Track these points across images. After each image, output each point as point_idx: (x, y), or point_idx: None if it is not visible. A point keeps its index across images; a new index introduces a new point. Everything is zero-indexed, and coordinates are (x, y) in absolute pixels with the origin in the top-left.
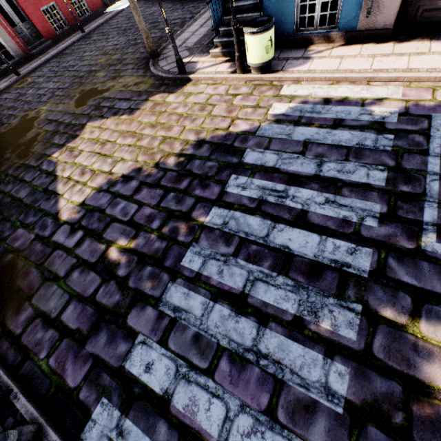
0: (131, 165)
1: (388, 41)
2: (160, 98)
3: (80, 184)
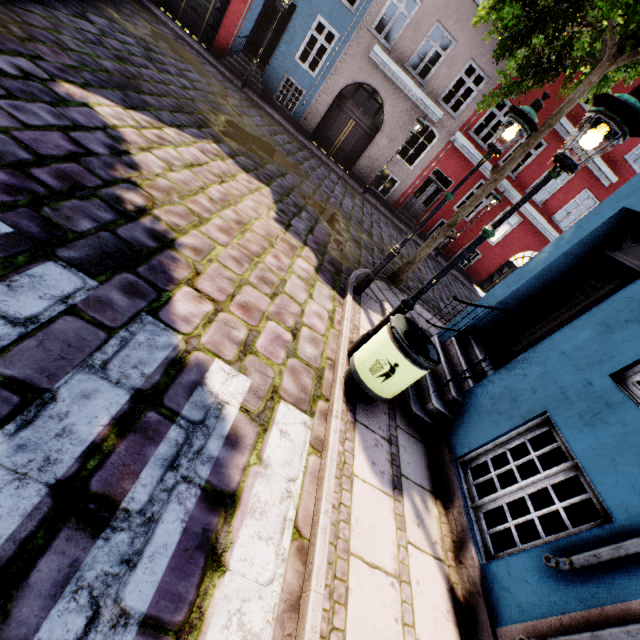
0: (151, 168)
1: None
2: (307, 255)
3: (138, 126)
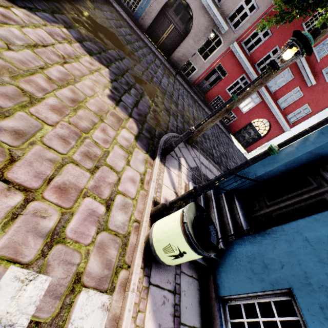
0: None
1: None
2: (130, 126)
3: None
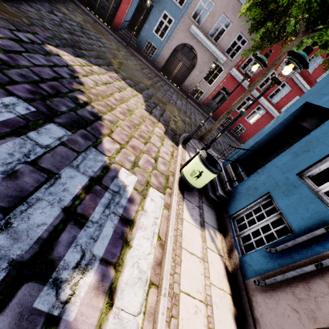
0: (88, 84)
1: None
2: (160, 126)
3: (81, 65)
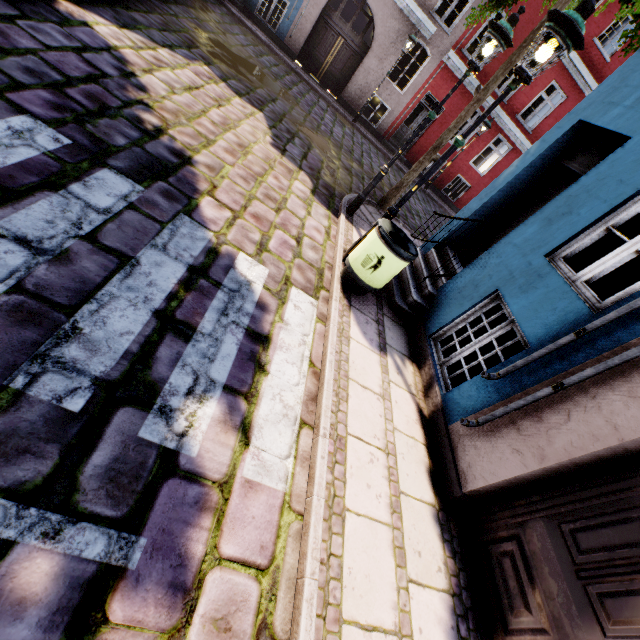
0: (157, 90)
1: (439, 494)
2: (303, 179)
3: (135, 47)
